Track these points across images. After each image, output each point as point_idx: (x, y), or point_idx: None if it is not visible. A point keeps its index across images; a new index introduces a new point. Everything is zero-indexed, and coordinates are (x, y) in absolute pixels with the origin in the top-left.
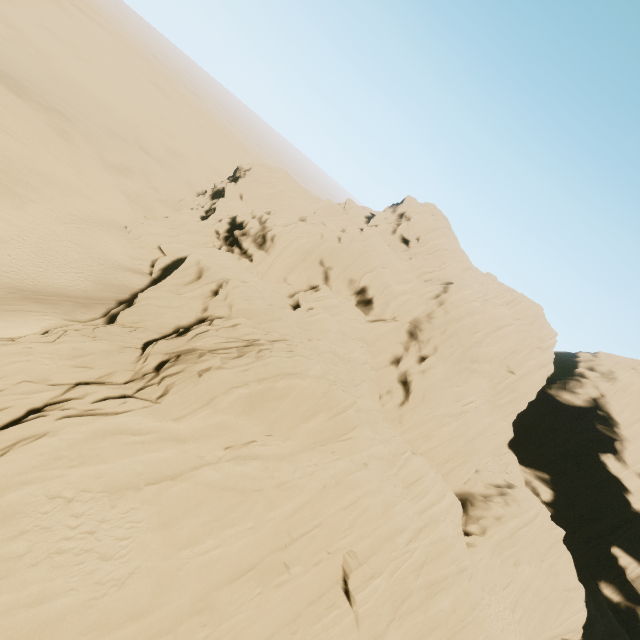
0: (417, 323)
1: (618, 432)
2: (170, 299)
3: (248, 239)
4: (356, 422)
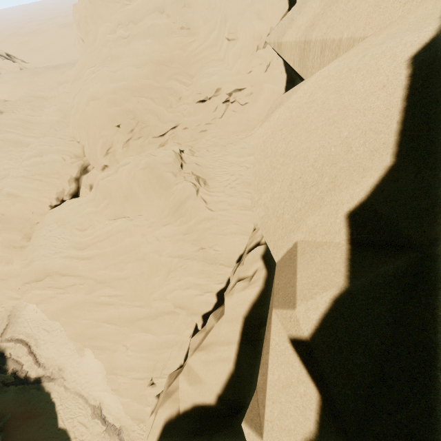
0: None
1: None
2: None
3: None
4: None
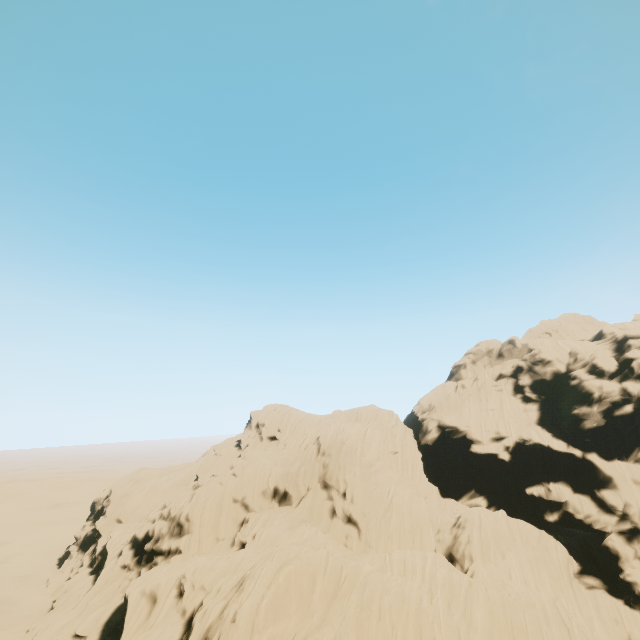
0: (322, 477)
1: (461, 431)
2: (150, 634)
3: (165, 539)
4: (340, 563)
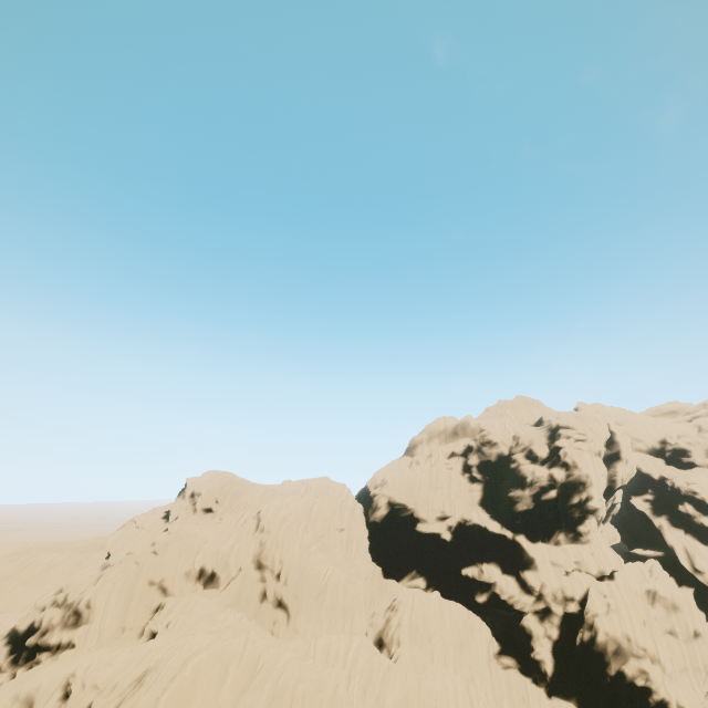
0: (258, 557)
1: (409, 509)
2: None
3: (55, 631)
4: (258, 651)
